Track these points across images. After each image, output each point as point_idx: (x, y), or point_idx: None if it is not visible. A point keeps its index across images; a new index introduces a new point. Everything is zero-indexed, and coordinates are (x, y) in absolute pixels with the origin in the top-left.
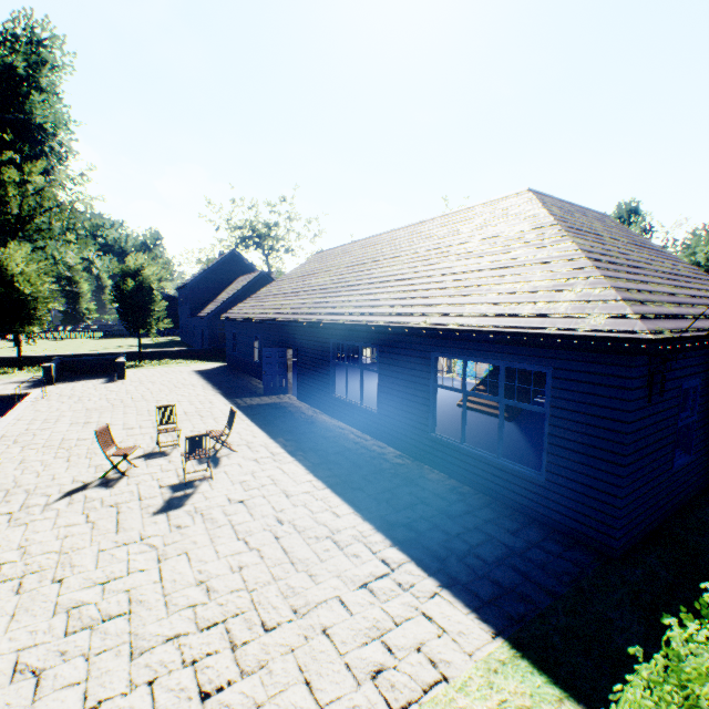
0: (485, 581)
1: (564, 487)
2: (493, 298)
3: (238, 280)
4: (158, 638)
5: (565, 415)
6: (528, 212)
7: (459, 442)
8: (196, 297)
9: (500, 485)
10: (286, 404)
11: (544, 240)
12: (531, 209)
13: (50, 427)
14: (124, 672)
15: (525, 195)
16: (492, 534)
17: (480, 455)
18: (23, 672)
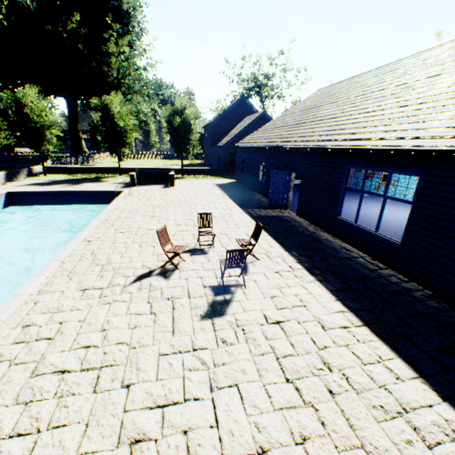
0: None
1: None
2: None
3: (244, 120)
4: None
5: None
6: None
7: None
8: (215, 133)
9: None
10: (288, 218)
11: None
12: None
13: (131, 216)
14: None
15: None
16: None
17: None
18: None
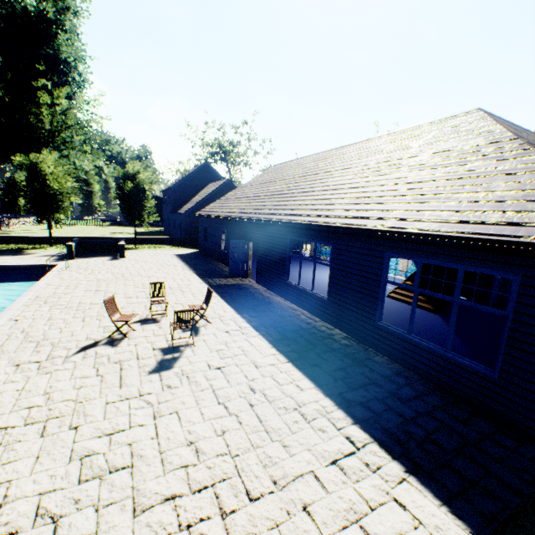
0: (448, 470)
1: (519, 387)
2: (453, 206)
3: (208, 186)
4: (157, 496)
5: (530, 321)
6: (482, 128)
7: (405, 332)
8: (176, 198)
9: (445, 375)
10: (247, 286)
11: (504, 153)
12: (484, 126)
13: (71, 292)
14: (128, 529)
15: (475, 114)
16: (443, 421)
17: (427, 347)
18: (43, 517)
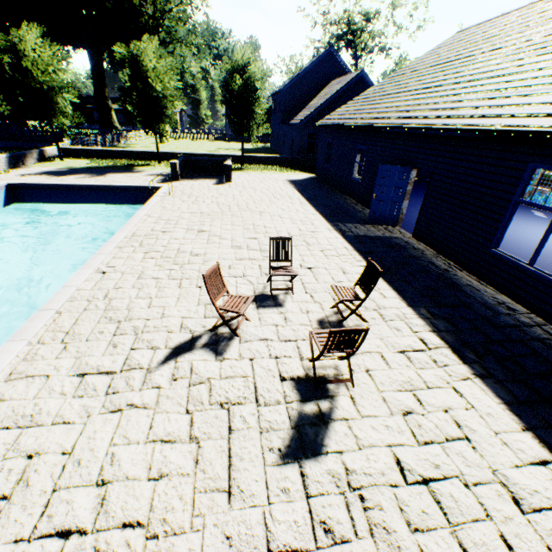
0: None
1: None
2: None
3: (331, 84)
4: None
5: None
6: None
7: None
8: (288, 104)
9: None
10: (400, 243)
11: None
12: None
13: (170, 230)
14: None
15: None
16: None
17: None
18: None
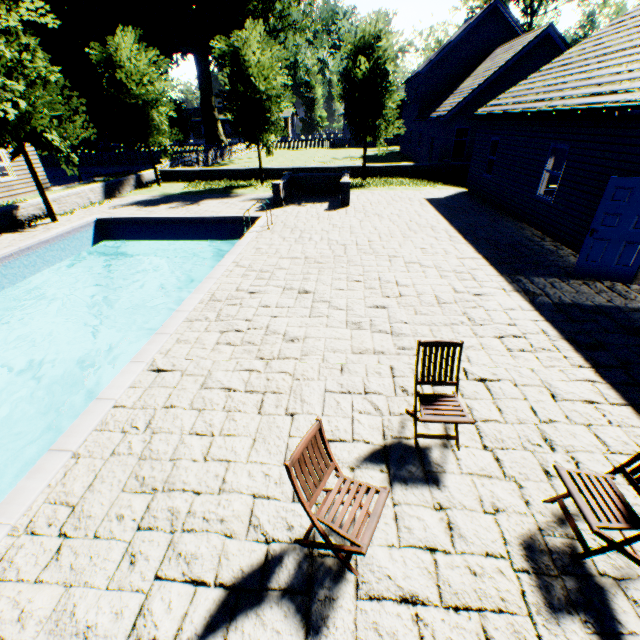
0: None
1: None
2: None
3: (494, 55)
4: None
5: None
6: None
7: None
8: (428, 90)
9: None
10: None
11: None
12: None
13: (260, 289)
14: None
15: None
16: None
17: None
18: None
